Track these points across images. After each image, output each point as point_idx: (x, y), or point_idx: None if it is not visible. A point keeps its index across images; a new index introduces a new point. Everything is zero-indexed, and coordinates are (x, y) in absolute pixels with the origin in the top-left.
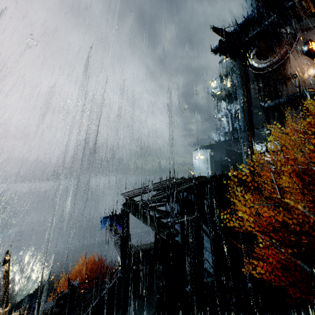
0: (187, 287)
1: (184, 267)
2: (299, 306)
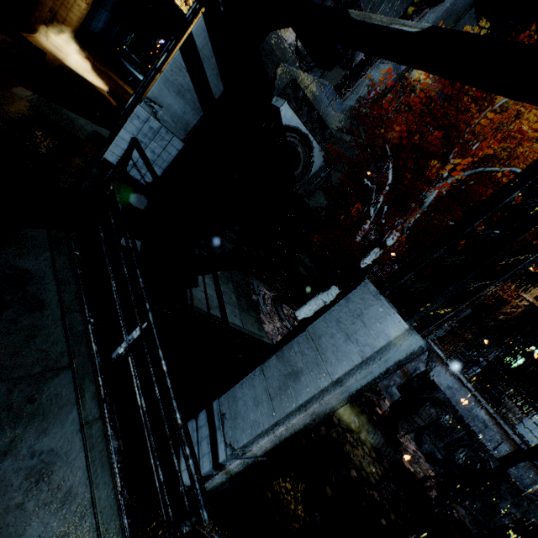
0: (122, 237)
1: (124, 170)
2: (225, 229)
